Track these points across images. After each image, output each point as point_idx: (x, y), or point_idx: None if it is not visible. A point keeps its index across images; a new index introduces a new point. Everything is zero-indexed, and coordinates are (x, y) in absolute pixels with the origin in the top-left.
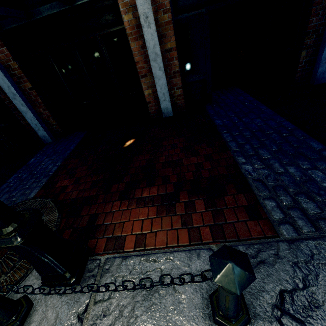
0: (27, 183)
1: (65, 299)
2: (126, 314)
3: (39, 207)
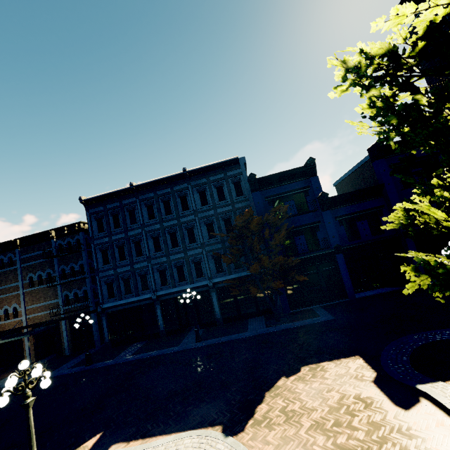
0: None
1: None
2: None
3: None
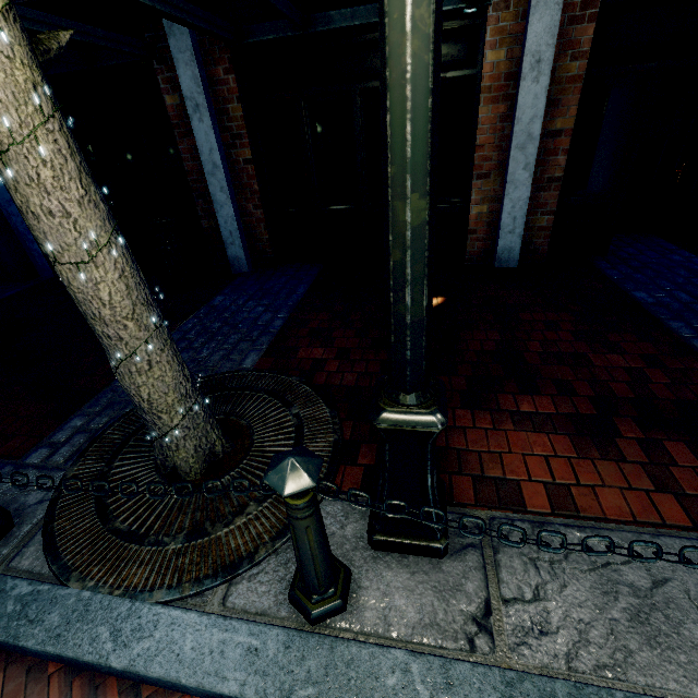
0: (226, 339)
1: (426, 579)
2: (597, 640)
3: (277, 388)
